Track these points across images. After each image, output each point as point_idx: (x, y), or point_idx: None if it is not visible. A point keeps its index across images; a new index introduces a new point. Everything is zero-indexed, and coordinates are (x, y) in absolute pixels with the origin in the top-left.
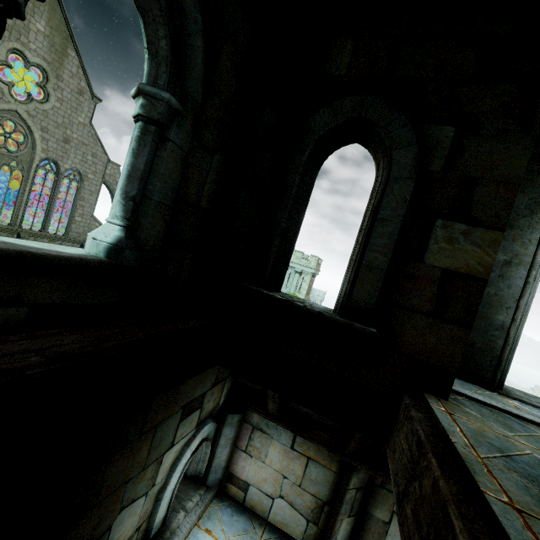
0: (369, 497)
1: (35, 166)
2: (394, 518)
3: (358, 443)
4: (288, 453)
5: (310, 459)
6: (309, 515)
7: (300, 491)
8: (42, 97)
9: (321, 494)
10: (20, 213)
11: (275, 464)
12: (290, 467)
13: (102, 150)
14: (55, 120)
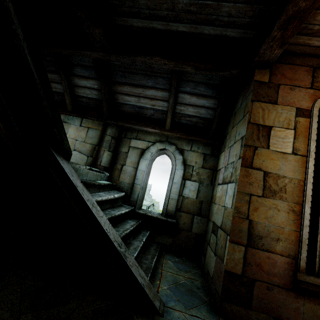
0: (119, 144)
1: None
2: (130, 149)
3: (105, 100)
4: (79, 128)
5: (89, 128)
6: (88, 154)
7: (84, 144)
8: None
9: (94, 142)
10: None
11: (72, 136)
12: (79, 134)
13: None
14: None
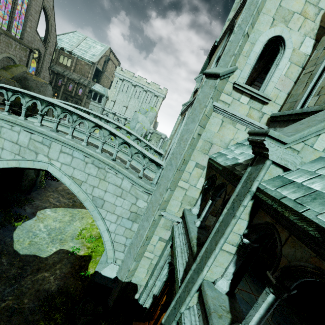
0: None
1: None
2: None
3: None
4: None
5: None
6: None
7: None
8: None
9: None
10: None
11: None
12: None
13: None
14: None
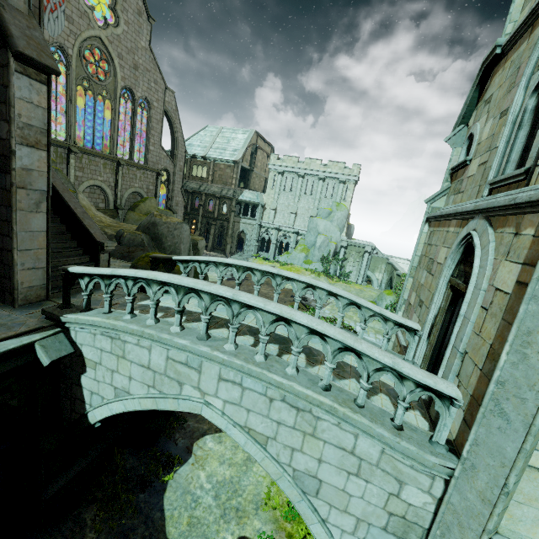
0: None
1: (119, 95)
2: None
3: None
4: None
5: None
6: None
7: None
8: (113, 21)
9: None
10: (115, 142)
11: None
12: None
13: (160, 76)
14: (125, 45)
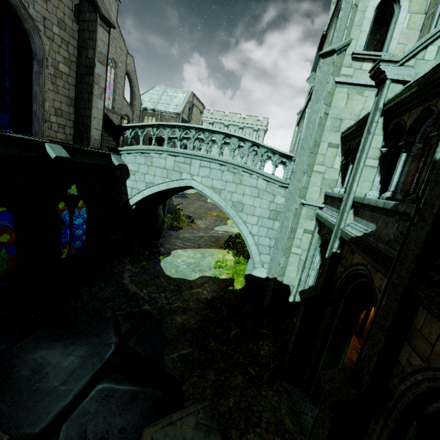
0: None
1: None
2: None
3: None
4: None
5: None
6: None
7: None
8: None
9: None
10: None
11: None
12: None
13: (123, 44)
14: None
